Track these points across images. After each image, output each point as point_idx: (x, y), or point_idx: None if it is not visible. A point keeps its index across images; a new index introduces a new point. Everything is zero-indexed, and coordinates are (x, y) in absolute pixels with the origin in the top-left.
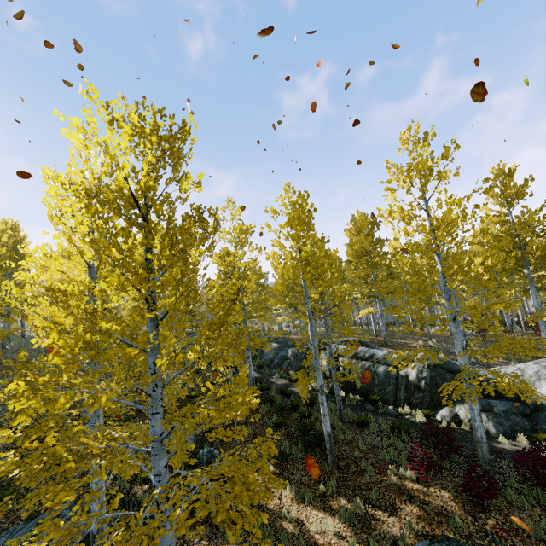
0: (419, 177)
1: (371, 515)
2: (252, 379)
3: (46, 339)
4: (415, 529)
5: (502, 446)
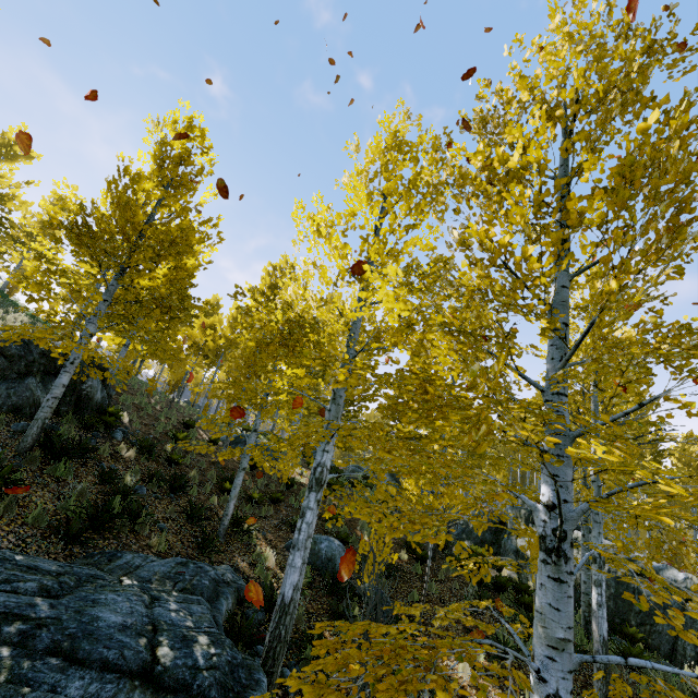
0: None
1: None
2: None
3: (652, 116)
4: None
5: None
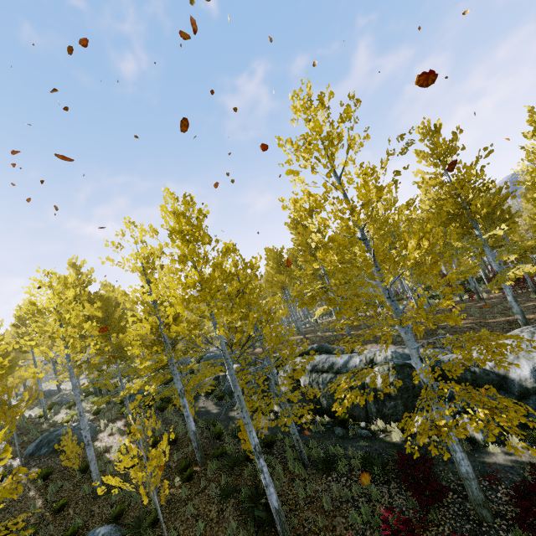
0: (317, 149)
1: None
2: (194, 432)
3: None
4: None
5: (494, 460)
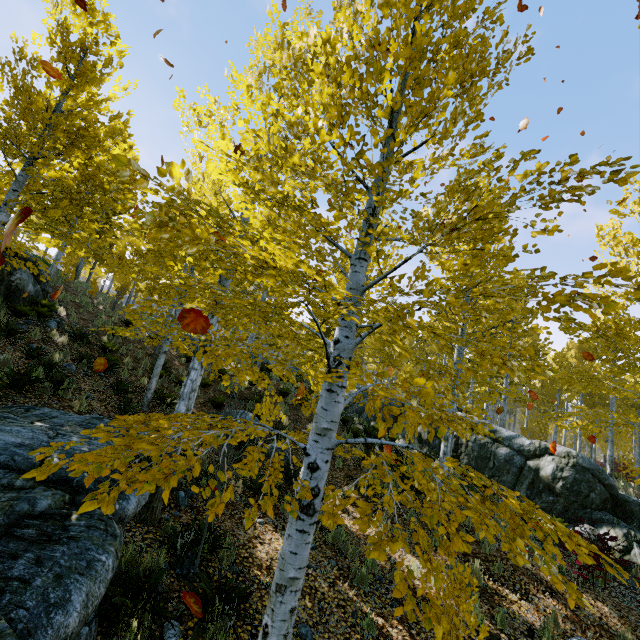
0: None
1: (493, 589)
2: None
3: None
4: (560, 627)
5: None
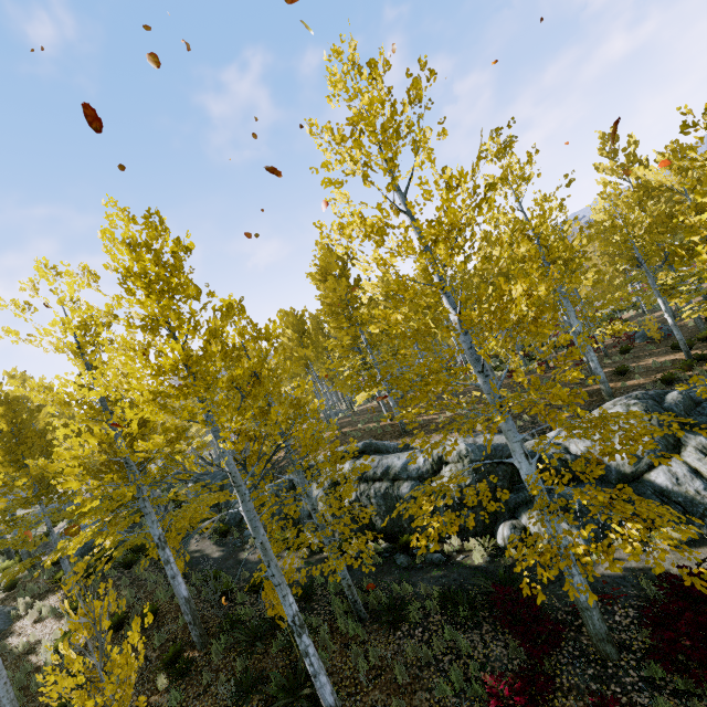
0: (376, 141)
1: None
2: (186, 599)
3: None
4: None
5: (601, 571)
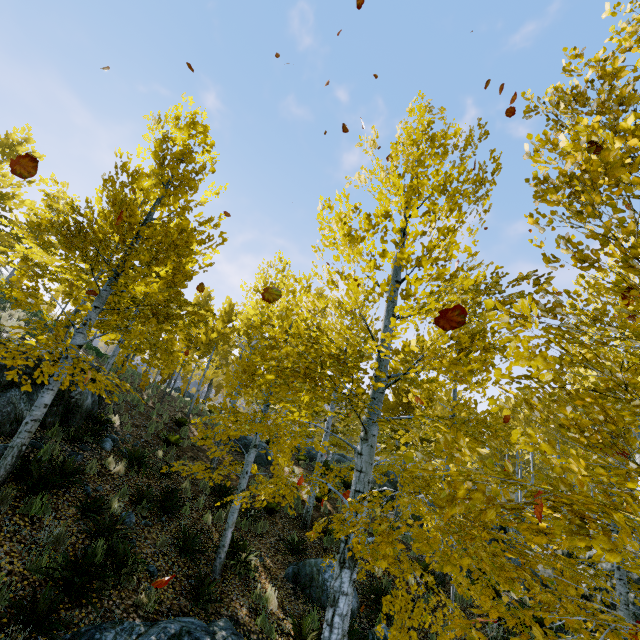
0: None
1: None
2: None
3: None
4: None
5: None
